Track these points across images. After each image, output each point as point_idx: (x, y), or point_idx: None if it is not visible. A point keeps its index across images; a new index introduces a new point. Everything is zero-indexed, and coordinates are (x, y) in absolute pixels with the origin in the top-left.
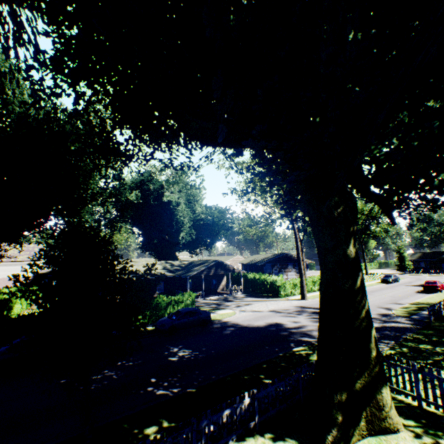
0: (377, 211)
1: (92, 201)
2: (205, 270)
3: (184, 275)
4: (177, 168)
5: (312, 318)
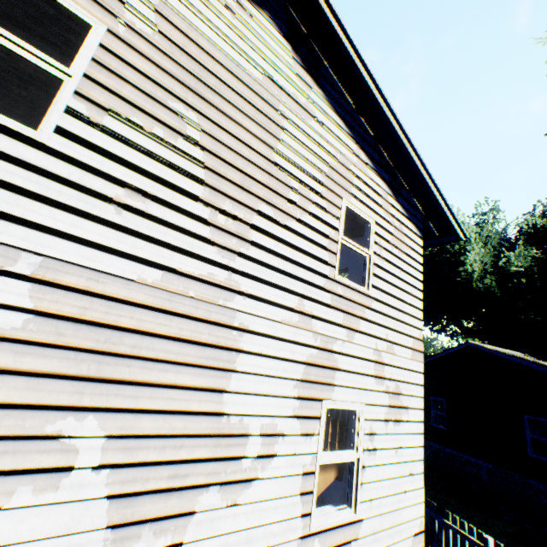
0: None
1: None
2: None
3: None
4: None
5: None
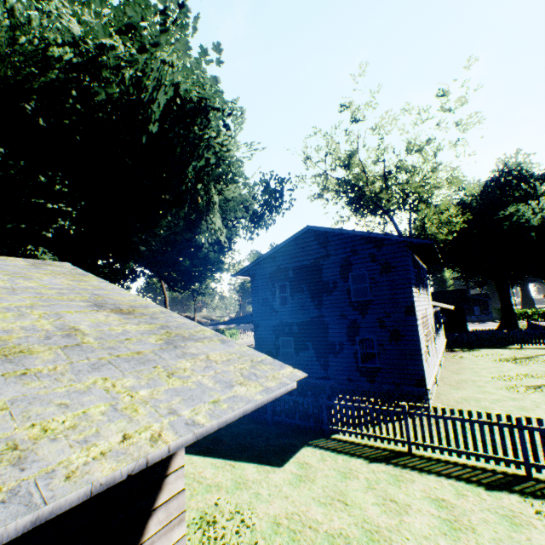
0: None
1: None
2: None
3: None
4: None
5: None
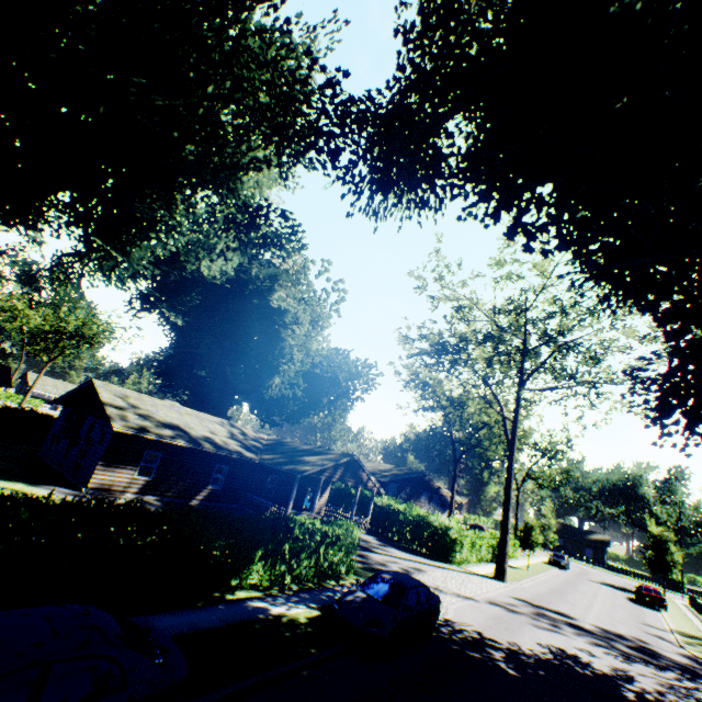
0: (545, 448)
1: (222, 231)
2: (329, 469)
3: (289, 466)
4: (307, 259)
5: (596, 643)
